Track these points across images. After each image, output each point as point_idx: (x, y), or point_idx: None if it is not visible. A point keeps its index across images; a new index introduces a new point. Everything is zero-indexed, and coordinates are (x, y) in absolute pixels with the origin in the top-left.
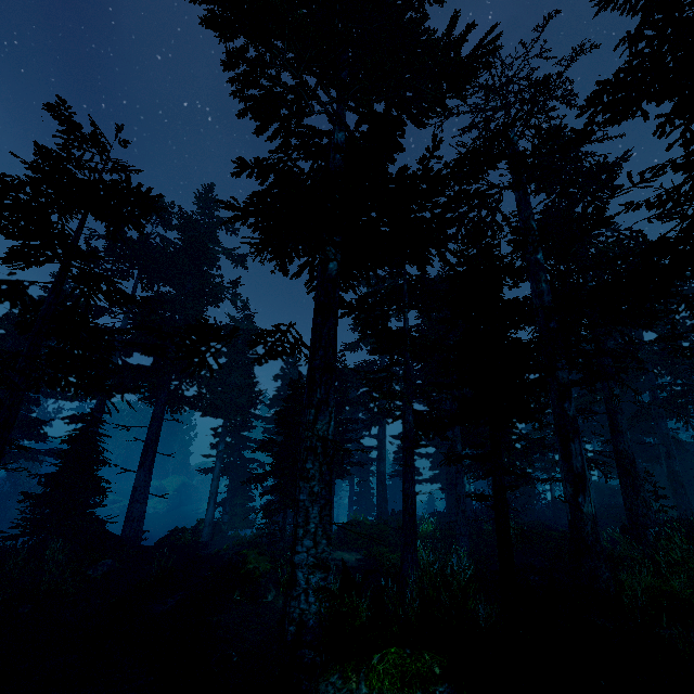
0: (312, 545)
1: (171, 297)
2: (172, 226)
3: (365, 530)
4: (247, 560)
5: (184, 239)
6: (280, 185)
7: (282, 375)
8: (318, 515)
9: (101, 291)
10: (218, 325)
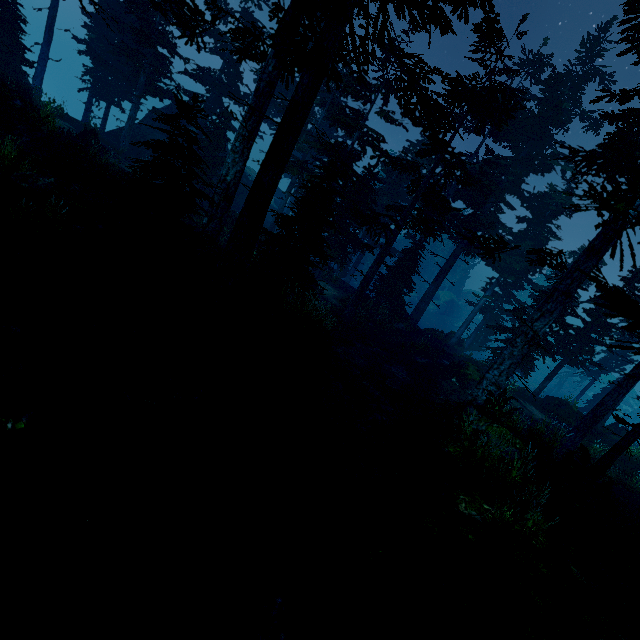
0: (497, 375)
1: (505, 161)
2: (539, 81)
3: (568, 412)
4: (468, 368)
5: (544, 98)
6: (634, 115)
7: (578, 253)
8: (508, 365)
9: (455, 175)
10: (534, 194)
